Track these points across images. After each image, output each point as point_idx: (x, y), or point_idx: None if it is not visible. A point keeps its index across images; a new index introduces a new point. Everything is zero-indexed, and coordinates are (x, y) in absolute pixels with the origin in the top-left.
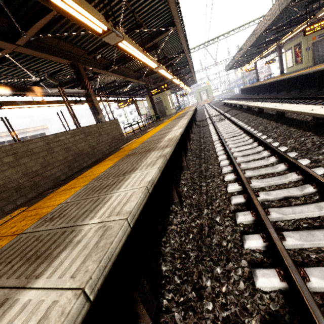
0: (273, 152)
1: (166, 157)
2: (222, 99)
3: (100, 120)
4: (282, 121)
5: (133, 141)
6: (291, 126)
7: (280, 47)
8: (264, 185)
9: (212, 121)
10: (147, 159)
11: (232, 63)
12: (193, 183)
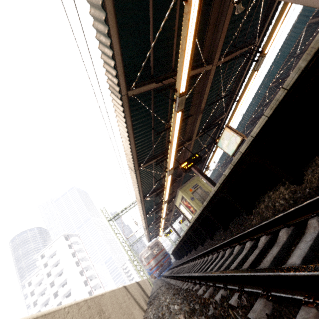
0: None
1: None
2: None
3: None
4: None
5: None
6: None
7: None
8: None
9: None
10: None
11: (212, 177)
12: None
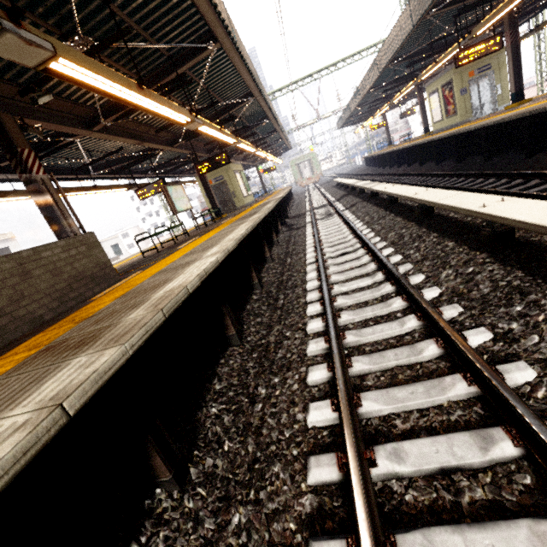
0: (413, 301)
1: (62, 407)
2: (336, 176)
3: (67, 232)
4: (429, 223)
5: (127, 280)
6: (447, 235)
7: (421, 89)
8: (391, 409)
9: (312, 218)
10: (16, 408)
11: (346, 116)
12: (241, 385)
